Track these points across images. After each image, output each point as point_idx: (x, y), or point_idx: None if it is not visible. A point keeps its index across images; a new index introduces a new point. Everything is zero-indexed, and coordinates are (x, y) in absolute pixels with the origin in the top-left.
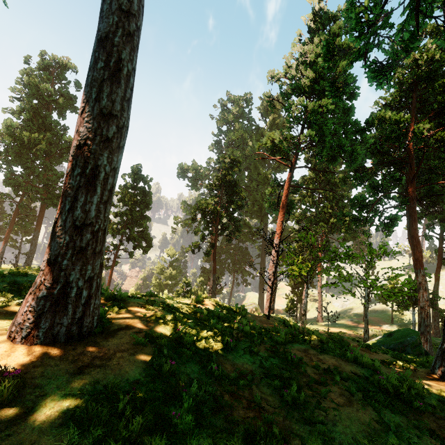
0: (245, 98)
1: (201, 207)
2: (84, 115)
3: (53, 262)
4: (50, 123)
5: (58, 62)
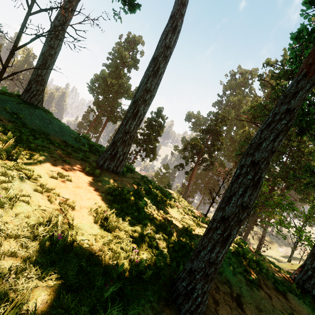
0: (252, 72)
1: (192, 143)
2: (139, 89)
3: (114, 142)
4: (122, 74)
5: (135, 39)
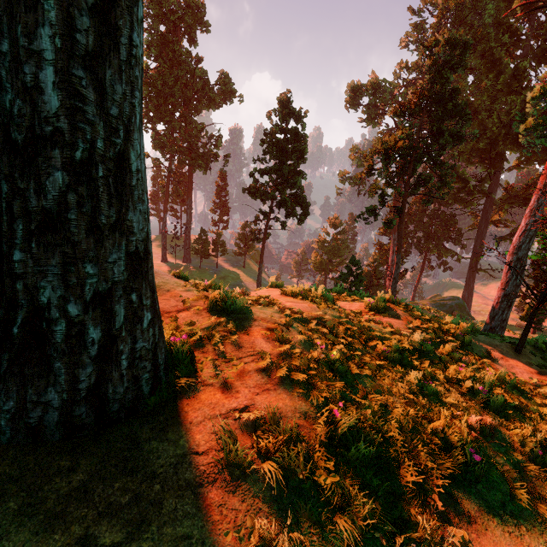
0: None
1: (384, 148)
2: None
3: None
4: (180, 54)
5: None
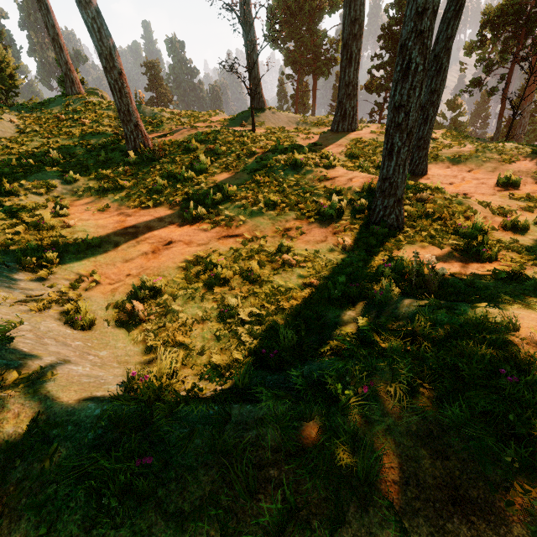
0: None
1: (490, 20)
2: (344, 26)
3: (340, 102)
4: None
5: None
